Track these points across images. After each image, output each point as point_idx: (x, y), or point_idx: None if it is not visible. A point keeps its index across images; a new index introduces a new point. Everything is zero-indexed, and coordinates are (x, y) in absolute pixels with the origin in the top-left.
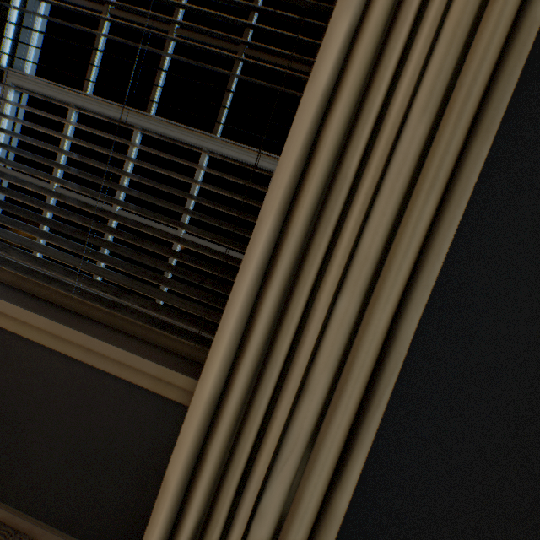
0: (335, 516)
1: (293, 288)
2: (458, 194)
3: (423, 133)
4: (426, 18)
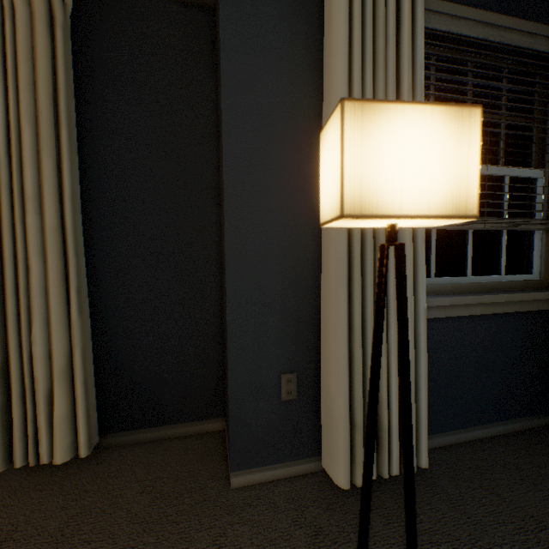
0: (73, 323)
1: (1, 223)
2: (63, 155)
3: (33, 132)
4: (9, 79)
